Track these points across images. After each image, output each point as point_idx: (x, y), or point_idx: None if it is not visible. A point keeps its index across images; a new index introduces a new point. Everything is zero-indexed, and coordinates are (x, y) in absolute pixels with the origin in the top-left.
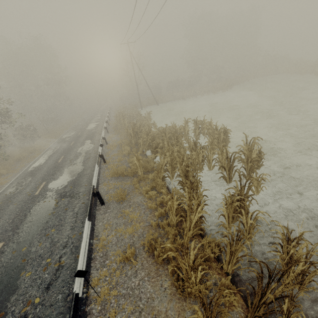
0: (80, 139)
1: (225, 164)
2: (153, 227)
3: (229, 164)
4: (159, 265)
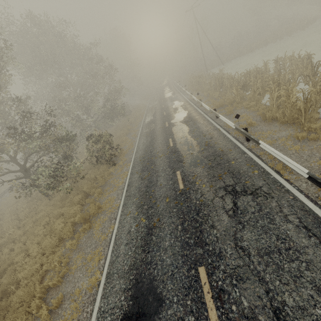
0: (167, 102)
1: (310, 73)
2: (259, 115)
3: (313, 71)
4: (269, 122)
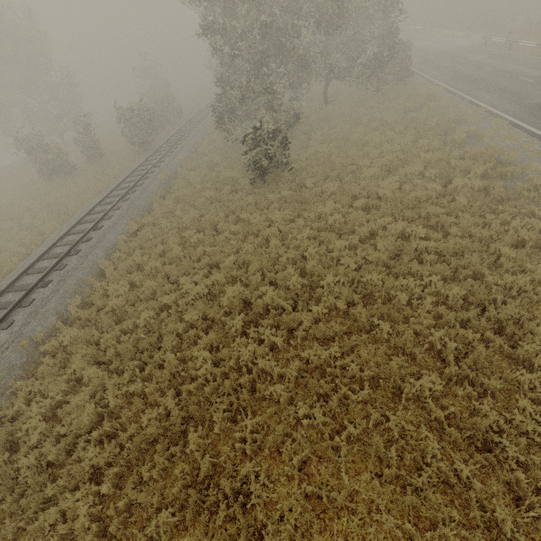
0: (434, 48)
1: None
2: None
3: None
4: None
